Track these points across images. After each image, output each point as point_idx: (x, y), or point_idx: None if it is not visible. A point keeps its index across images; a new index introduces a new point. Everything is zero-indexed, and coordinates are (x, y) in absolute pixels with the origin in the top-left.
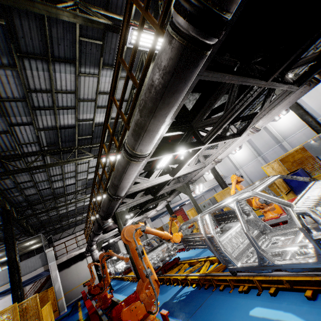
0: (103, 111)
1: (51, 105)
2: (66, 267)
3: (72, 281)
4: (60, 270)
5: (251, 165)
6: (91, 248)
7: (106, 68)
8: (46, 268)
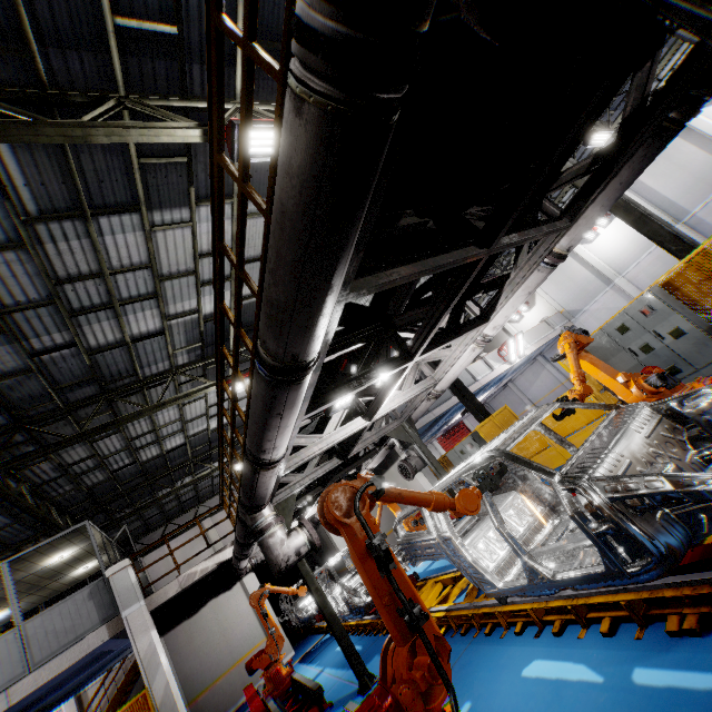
0: None
1: None
2: (187, 616)
3: (210, 655)
4: (168, 628)
5: (650, 259)
6: (255, 519)
7: None
8: (117, 629)
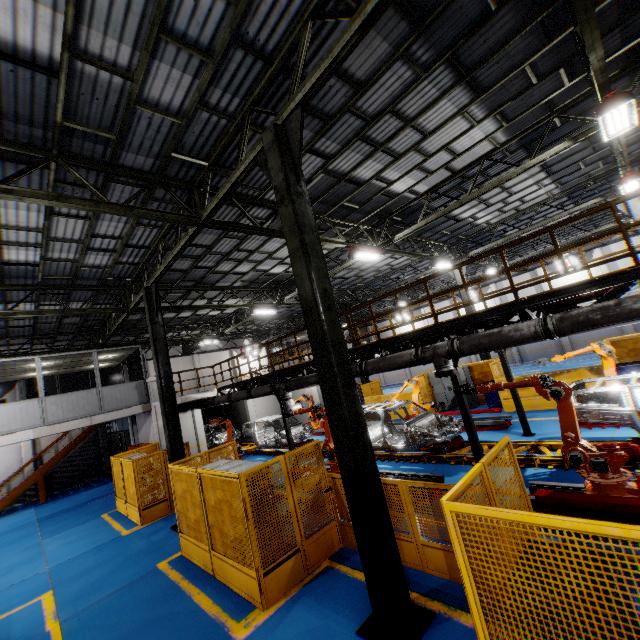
0: (415, 175)
1: (382, 140)
2: None
3: None
4: None
5: None
6: (286, 393)
7: (493, 118)
8: (147, 409)
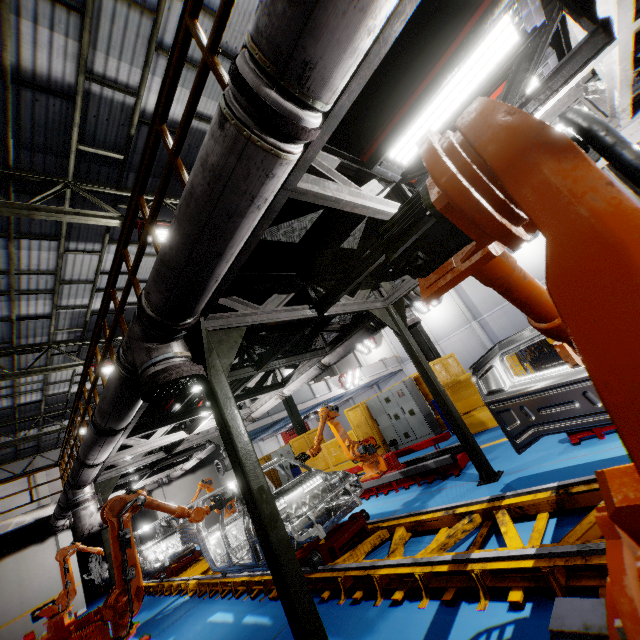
0: None
1: None
2: None
3: (0, 603)
4: None
5: (456, 338)
6: (76, 494)
7: None
8: None
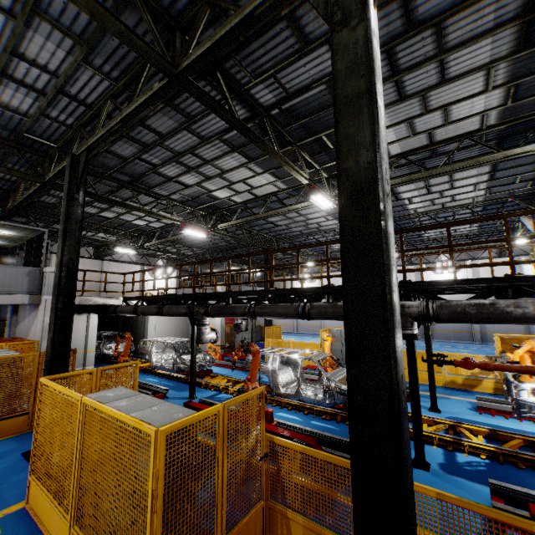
0: (400, 130)
1: (403, 66)
2: None
3: None
4: None
5: None
6: (204, 319)
7: (505, 89)
8: (35, 301)
